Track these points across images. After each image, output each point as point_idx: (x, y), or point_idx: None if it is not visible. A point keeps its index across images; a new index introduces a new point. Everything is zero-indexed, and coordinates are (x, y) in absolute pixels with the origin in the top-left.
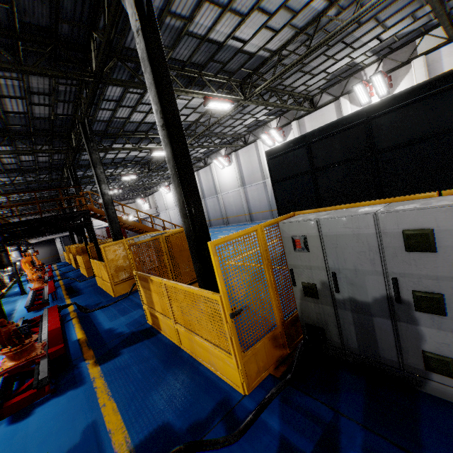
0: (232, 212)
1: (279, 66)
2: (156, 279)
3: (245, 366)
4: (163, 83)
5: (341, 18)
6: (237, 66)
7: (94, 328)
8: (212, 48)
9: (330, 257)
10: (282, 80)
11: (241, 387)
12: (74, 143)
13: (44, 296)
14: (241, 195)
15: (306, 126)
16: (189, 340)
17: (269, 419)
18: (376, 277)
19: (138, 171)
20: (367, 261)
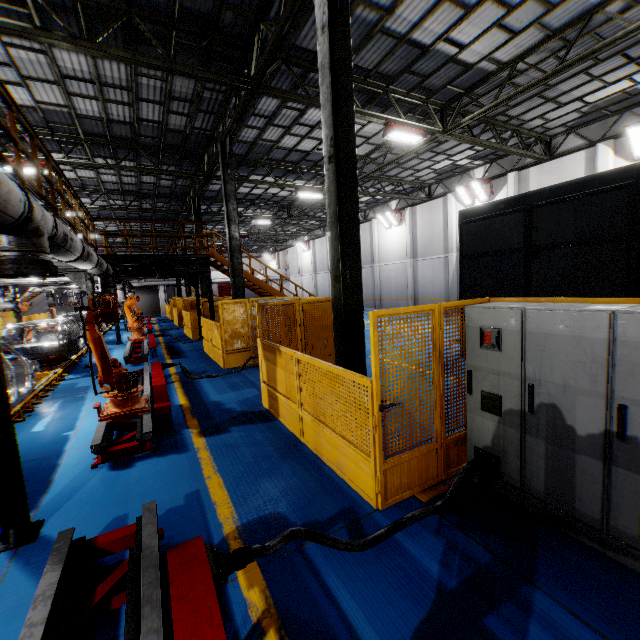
0: (389, 293)
1: (506, 87)
2: (288, 350)
3: (384, 475)
4: (342, 101)
5: (629, 16)
6: (442, 81)
7: (199, 397)
8: (412, 53)
9: (531, 364)
10: (508, 108)
11: (374, 498)
12: (206, 167)
13: (144, 350)
14: (408, 271)
15: (530, 182)
16: (315, 432)
17: (404, 541)
18: (594, 400)
19: (274, 215)
20: (585, 376)
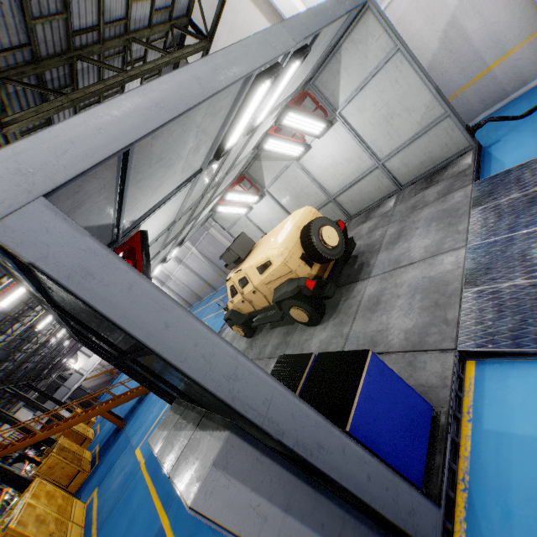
0: (195, 288)
1: None
2: None
3: None
4: None
5: None
6: None
7: None
8: None
9: None
10: None
11: None
12: None
13: None
14: (187, 271)
15: None
16: None
17: None
18: None
19: None
20: None
